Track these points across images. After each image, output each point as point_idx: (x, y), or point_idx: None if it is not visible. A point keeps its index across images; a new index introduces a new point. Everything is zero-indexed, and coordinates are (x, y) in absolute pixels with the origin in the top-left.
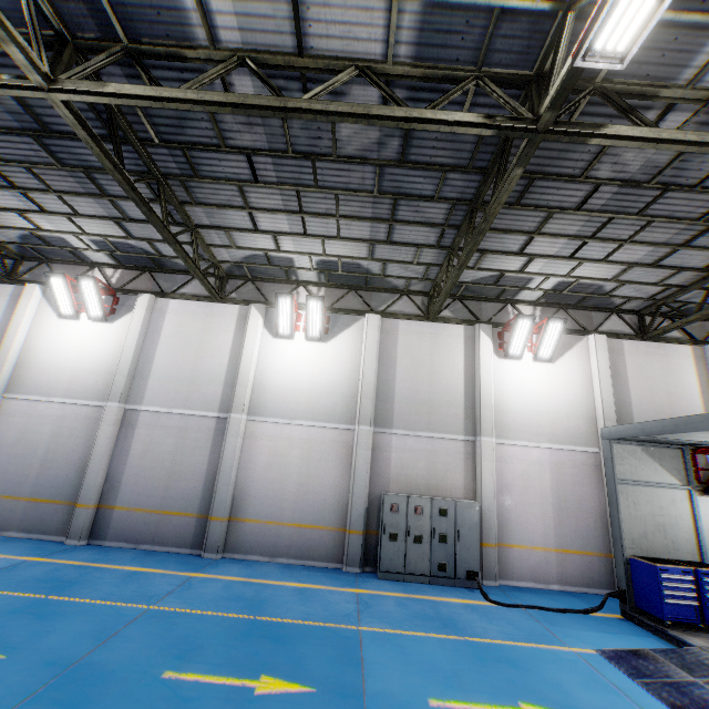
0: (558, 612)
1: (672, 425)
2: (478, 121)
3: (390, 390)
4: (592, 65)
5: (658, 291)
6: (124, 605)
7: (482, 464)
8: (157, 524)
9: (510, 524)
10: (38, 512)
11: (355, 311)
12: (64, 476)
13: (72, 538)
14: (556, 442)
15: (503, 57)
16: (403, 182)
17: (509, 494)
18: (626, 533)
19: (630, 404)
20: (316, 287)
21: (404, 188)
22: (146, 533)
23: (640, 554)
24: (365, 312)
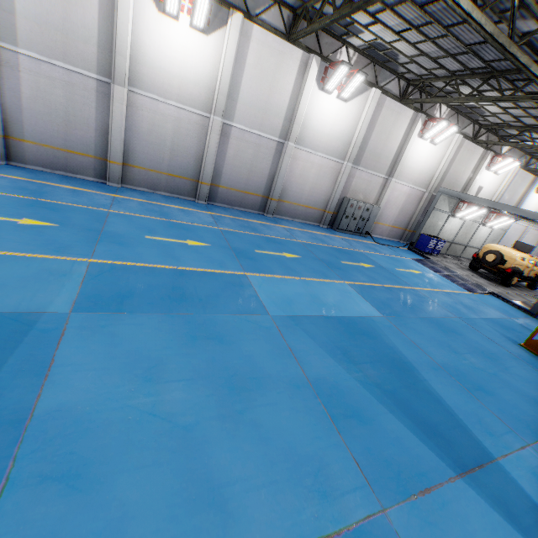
0: (394, 247)
1: (473, 199)
2: None
3: (366, 144)
4: None
5: (500, 123)
6: (290, 240)
7: (387, 191)
8: (242, 198)
9: (382, 215)
10: (174, 182)
11: (368, 82)
12: (187, 163)
13: (201, 200)
14: (415, 185)
15: None
16: (485, 50)
17: (388, 204)
18: (425, 226)
19: (448, 173)
20: (353, 51)
21: (480, 52)
22: (237, 201)
23: (424, 233)
24: (373, 85)
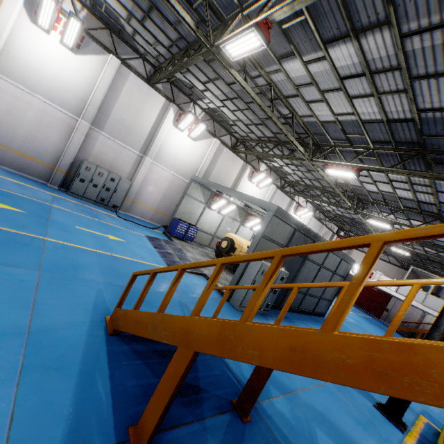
0: (142, 226)
1: (208, 183)
2: (191, 25)
3: (109, 110)
4: (225, 52)
5: (245, 136)
6: None
7: (141, 168)
8: None
9: (141, 195)
10: None
11: (104, 46)
12: None
13: None
14: (177, 173)
15: (218, 0)
16: (159, 3)
17: (147, 184)
18: (179, 211)
19: (212, 172)
20: (80, 5)
21: (159, 7)
22: None
23: (179, 218)
24: (111, 52)
